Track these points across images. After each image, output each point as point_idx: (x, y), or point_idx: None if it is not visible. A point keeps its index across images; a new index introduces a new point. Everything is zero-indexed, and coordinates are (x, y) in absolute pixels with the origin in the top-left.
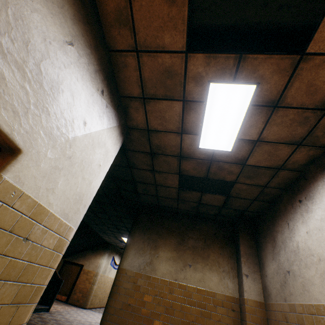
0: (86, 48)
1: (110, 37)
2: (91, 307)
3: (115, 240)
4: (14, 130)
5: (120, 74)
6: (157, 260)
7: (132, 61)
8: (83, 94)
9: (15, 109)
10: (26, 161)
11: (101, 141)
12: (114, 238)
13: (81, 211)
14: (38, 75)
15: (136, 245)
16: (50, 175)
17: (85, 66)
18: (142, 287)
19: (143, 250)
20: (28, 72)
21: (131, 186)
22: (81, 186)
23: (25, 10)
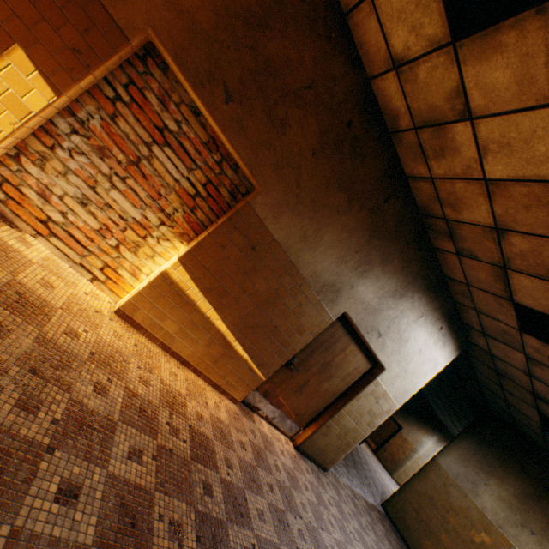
0: (431, 312)
1: (455, 296)
2: (396, 481)
3: (452, 427)
4: (385, 362)
5: (462, 313)
6: (482, 486)
7: (472, 312)
8: (423, 336)
9: (387, 355)
10: (385, 372)
11: (432, 358)
12: (451, 424)
13: (405, 398)
14: (399, 339)
15: (462, 450)
16: (393, 378)
17: (428, 321)
18: (451, 495)
19: (469, 463)
20: (395, 340)
21: (474, 384)
22: (408, 384)
23: (400, 320)
